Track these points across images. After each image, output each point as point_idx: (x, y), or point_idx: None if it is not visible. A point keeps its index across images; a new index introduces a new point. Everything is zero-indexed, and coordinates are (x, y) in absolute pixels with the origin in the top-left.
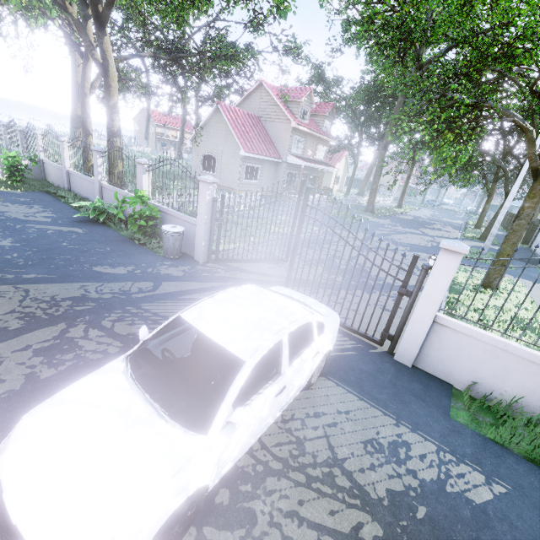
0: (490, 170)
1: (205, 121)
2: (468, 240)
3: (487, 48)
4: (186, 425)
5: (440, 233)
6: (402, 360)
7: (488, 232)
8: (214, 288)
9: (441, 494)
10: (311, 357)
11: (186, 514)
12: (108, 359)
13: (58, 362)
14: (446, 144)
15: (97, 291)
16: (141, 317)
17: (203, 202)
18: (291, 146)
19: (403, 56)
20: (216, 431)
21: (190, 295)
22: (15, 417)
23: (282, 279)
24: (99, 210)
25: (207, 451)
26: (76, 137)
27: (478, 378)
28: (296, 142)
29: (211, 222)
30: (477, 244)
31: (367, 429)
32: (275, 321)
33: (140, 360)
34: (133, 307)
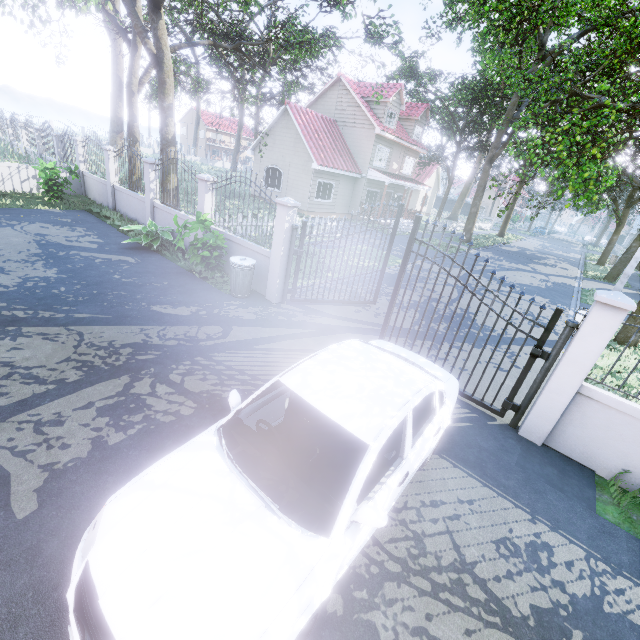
0: (623, 191)
1: (270, 126)
2: (591, 281)
3: (639, 33)
4: (303, 523)
5: (555, 270)
6: (530, 437)
7: (617, 271)
8: (293, 335)
9: (599, 616)
10: (433, 435)
11: (305, 631)
12: (182, 423)
13: (126, 424)
14: (587, 161)
15: (159, 336)
16: (213, 371)
17: (281, 230)
18: (373, 158)
19: (522, 44)
20: (340, 533)
21: (266, 344)
22: (86, 491)
23: (371, 327)
24: (152, 235)
25: (332, 558)
26: (123, 146)
27: (632, 466)
28: (380, 153)
29: (288, 254)
30: (603, 285)
31: (497, 524)
32: (396, 392)
33: (235, 435)
34: (203, 358)
